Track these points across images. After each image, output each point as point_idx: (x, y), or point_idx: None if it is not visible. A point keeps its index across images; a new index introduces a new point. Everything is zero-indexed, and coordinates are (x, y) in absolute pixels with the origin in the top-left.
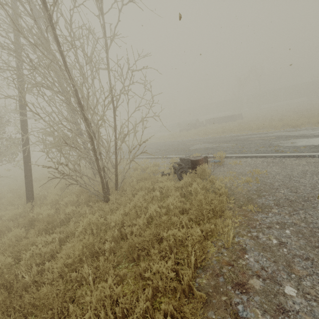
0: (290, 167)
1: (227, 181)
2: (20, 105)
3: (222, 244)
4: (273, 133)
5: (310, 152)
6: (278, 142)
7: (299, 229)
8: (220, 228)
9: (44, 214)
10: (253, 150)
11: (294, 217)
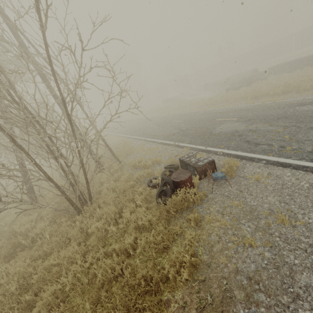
0: None
1: (215, 227)
2: (1, 113)
3: None
4: None
5: None
6: None
7: None
8: None
9: (22, 228)
10: (308, 149)
11: None
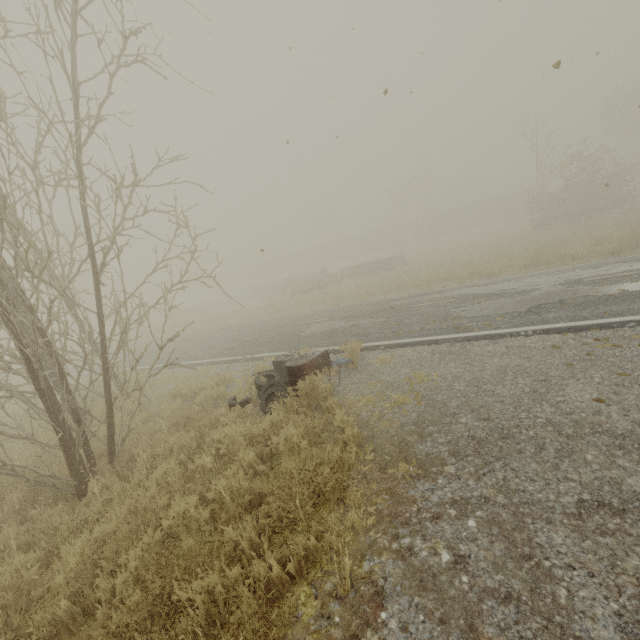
0: (479, 361)
1: (362, 407)
2: None
3: (334, 586)
4: (454, 291)
5: (512, 327)
6: (460, 310)
7: (493, 513)
8: (333, 538)
9: None
10: (417, 329)
11: (485, 481)
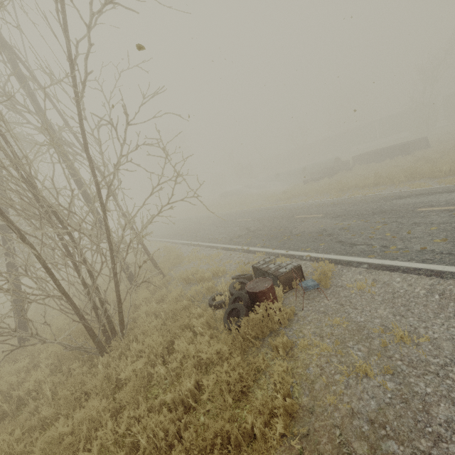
0: None
1: (313, 355)
2: None
3: None
4: None
5: None
6: None
7: None
8: None
9: (2, 383)
10: (416, 248)
11: None
